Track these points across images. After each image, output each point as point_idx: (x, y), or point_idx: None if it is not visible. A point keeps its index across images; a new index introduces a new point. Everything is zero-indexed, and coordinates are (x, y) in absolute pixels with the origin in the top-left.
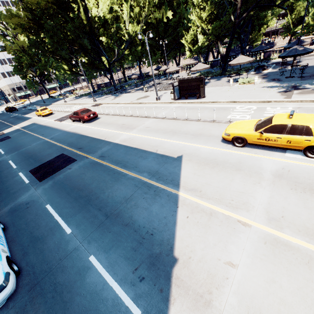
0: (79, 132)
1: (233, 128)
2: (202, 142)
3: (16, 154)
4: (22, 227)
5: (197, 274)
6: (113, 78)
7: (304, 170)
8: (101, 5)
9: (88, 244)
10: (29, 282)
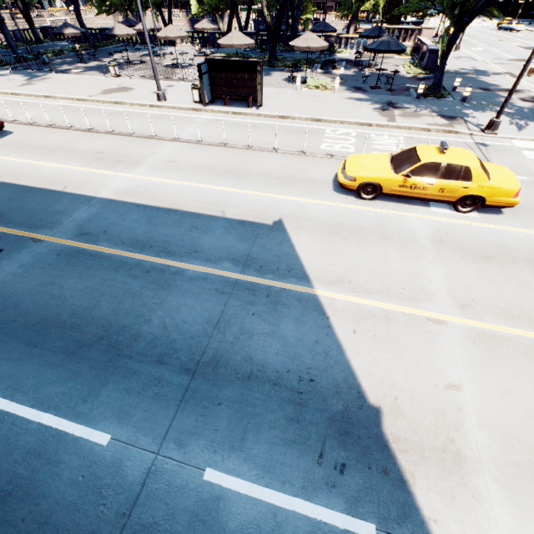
0: None
1: (359, 167)
2: (303, 193)
3: None
4: None
5: (422, 421)
6: (2, 22)
7: (462, 230)
8: None
9: (179, 448)
10: None
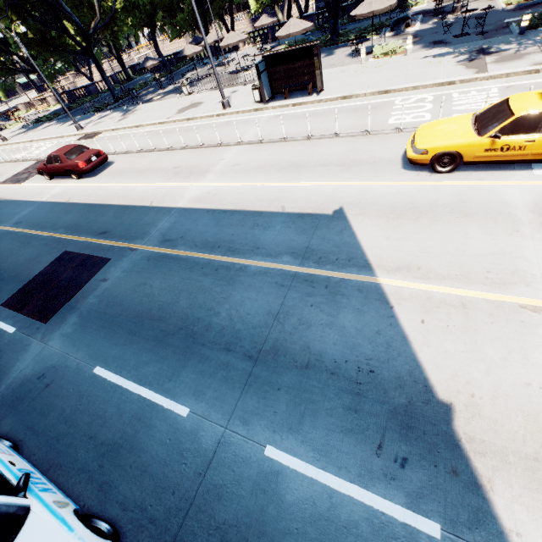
0: (79, 199)
1: (431, 137)
2: (367, 176)
3: None
4: (61, 432)
5: (506, 423)
6: (102, 71)
7: None
8: None
9: (243, 425)
10: None
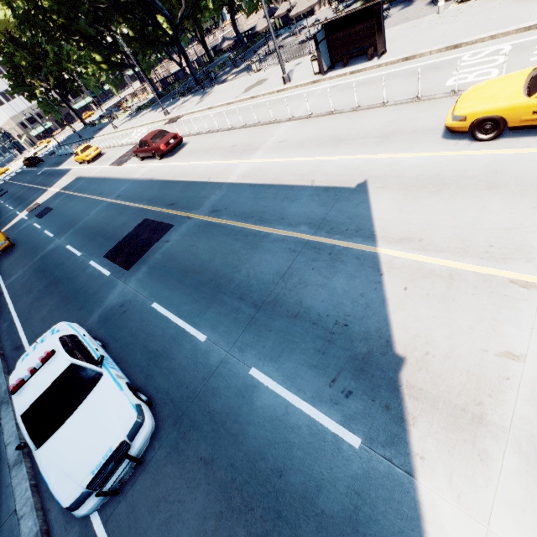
0: (159, 177)
1: (473, 101)
2: (401, 147)
3: (72, 234)
4: (129, 341)
5: (448, 378)
6: (187, 58)
7: None
8: None
9: (240, 352)
10: (170, 414)
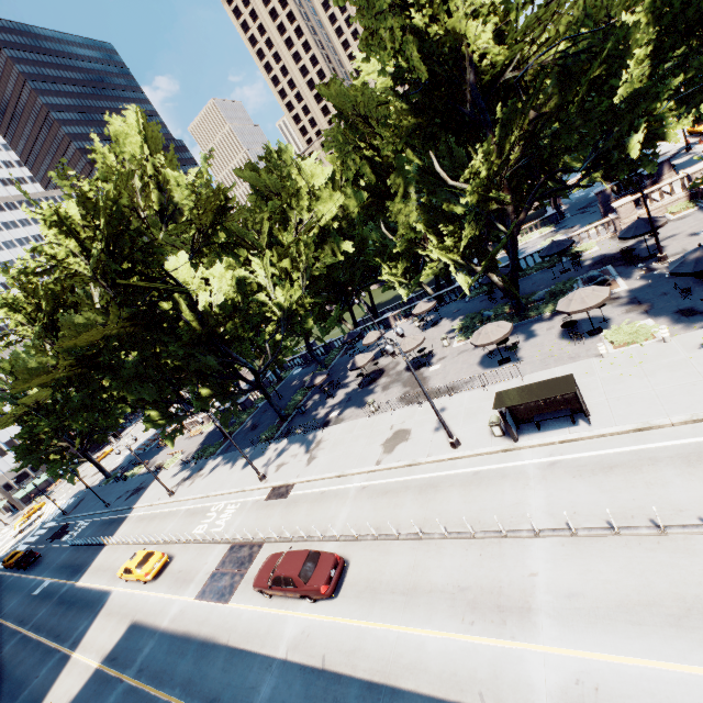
0: (340, 663)
1: None
2: None
3: None
4: None
5: None
6: (269, 397)
7: None
8: (216, 282)
9: None
10: None
